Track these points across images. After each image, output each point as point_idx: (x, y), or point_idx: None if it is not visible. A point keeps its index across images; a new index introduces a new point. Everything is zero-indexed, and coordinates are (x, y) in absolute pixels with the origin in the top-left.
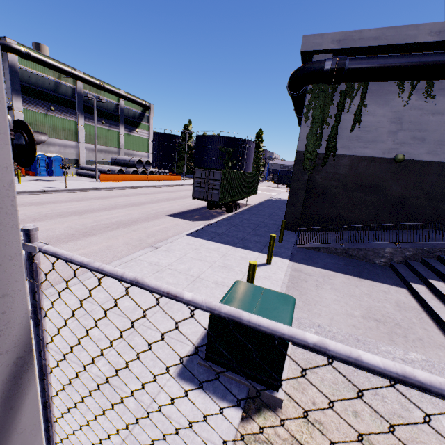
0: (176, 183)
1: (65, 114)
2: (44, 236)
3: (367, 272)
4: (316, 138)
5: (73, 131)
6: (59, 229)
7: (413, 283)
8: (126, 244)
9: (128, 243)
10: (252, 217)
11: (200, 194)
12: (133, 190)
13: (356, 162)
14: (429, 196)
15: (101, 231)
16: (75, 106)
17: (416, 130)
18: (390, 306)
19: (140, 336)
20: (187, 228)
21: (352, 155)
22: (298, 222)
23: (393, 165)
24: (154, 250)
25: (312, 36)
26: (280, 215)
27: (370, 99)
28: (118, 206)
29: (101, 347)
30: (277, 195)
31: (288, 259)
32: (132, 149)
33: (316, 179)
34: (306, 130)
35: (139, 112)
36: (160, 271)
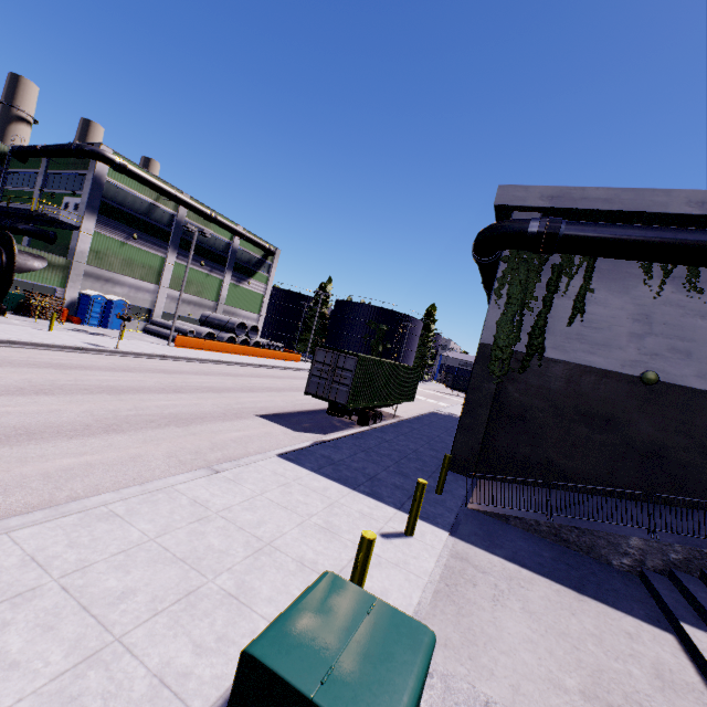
0: (292, 365)
1: (151, 246)
2: (38, 422)
3: (595, 581)
4: (511, 327)
5: (156, 269)
6: (70, 413)
7: (687, 624)
8: (170, 456)
9: (174, 455)
10: (398, 440)
11: (318, 388)
12: (219, 366)
13: (576, 374)
14: (706, 450)
15: (137, 426)
16: (169, 237)
17: (675, 337)
18: (641, 673)
19: (100, 670)
20: (284, 442)
21: (571, 362)
22: (475, 460)
23: (640, 388)
24: (209, 476)
25: (512, 187)
26: (447, 443)
27: (598, 281)
28: (185, 388)
29: (6, 685)
30: (449, 408)
31: (446, 531)
32: (236, 305)
33: (509, 392)
34: (496, 313)
35: (258, 257)
36: (204, 519)
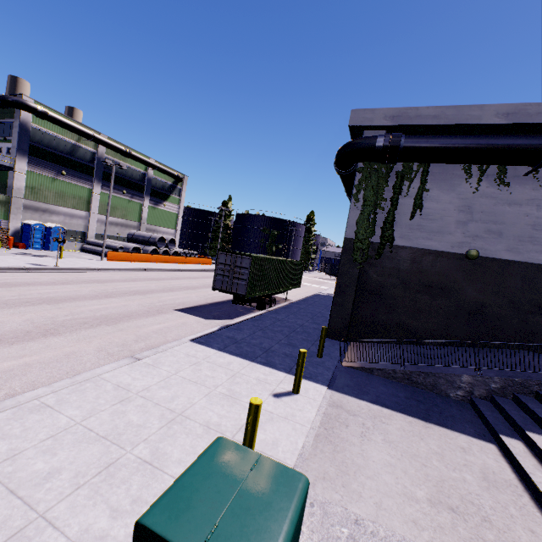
0: (205, 267)
1: (78, 180)
2: None
3: (438, 411)
4: (368, 223)
5: (85, 199)
6: (12, 323)
7: (504, 435)
8: (99, 350)
9: (103, 349)
10: (288, 318)
11: (223, 284)
12: (145, 273)
13: (419, 256)
14: (514, 305)
15: (72, 328)
16: (92, 171)
17: (490, 221)
18: (473, 478)
19: None
20: (197, 329)
21: (414, 247)
22: (347, 328)
23: (466, 263)
24: (132, 363)
25: (362, 110)
26: (327, 317)
27: (432, 182)
28: (115, 293)
29: None
30: (328, 290)
31: (325, 386)
32: (156, 224)
33: (369, 274)
34: (356, 214)
35: (170, 183)
36: (125, 400)
